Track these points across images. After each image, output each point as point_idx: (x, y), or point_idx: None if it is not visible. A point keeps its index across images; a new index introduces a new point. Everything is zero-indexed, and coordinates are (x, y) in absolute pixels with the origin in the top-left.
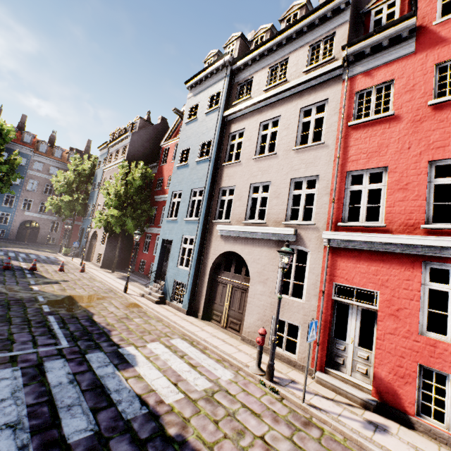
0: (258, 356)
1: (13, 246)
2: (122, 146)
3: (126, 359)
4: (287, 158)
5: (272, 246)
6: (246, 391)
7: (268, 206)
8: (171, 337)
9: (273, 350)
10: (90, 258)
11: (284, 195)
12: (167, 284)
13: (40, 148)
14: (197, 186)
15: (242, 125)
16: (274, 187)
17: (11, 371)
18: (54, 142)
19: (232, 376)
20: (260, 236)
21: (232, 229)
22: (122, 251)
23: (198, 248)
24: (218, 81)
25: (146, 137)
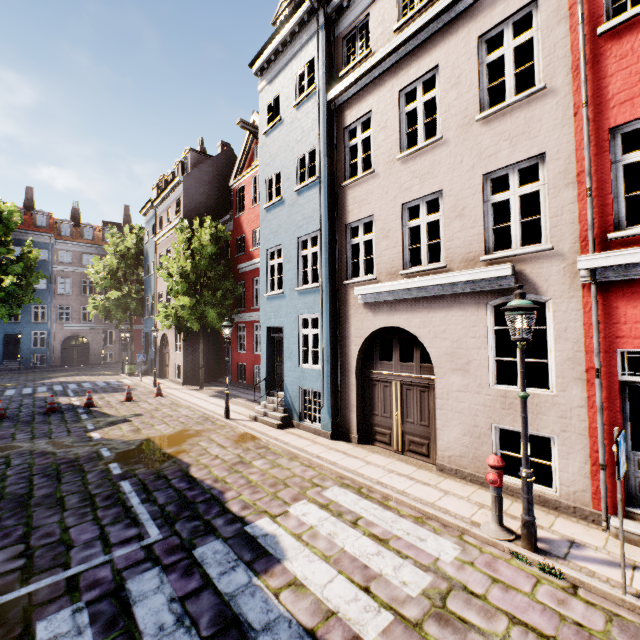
0: (497, 507)
1: (59, 376)
2: (173, 200)
3: (263, 548)
4: (468, 140)
5: (467, 305)
6: (499, 581)
7: (445, 236)
8: (322, 487)
9: (528, 495)
10: (165, 373)
11: (474, 209)
12: (289, 396)
13: (62, 231)
14: (306, 231)
15: (364, 106)
16: (450, 199)
17: (70, 615)
18: (79, 219)
19: (457, 551)
20: (439, 291)
21: (383, 289)
22: (208, 356)
23: (329, 331)
24: (306, 43)
25: (206, 178)
